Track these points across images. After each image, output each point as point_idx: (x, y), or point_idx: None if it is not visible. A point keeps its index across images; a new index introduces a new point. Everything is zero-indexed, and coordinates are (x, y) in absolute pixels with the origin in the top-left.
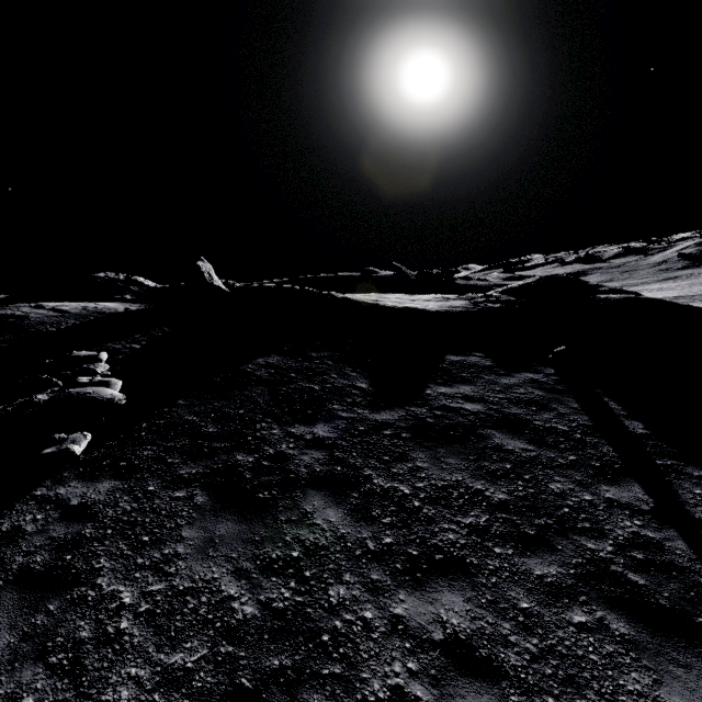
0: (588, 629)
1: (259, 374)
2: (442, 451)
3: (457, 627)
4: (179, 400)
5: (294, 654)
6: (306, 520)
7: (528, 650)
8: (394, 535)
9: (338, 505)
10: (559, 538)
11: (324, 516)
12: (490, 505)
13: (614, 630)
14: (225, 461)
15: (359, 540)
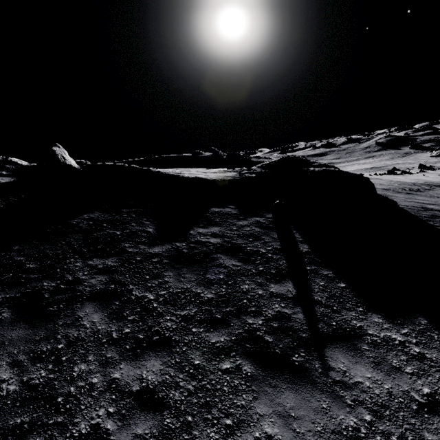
0: (229, 372)
1: (81, 225)
2: (185, 270)
3: (150, 381)
4: (14, 246)
5: (34, 413)
6: (77, 322)
7: (188, 390)
8: (132, 327)
9: (103, 310)
10: (234, 318)
11: (90, 318)
12: (201, 302)
13: (244, 370)
14: (34, 287)
15: (108, 332)
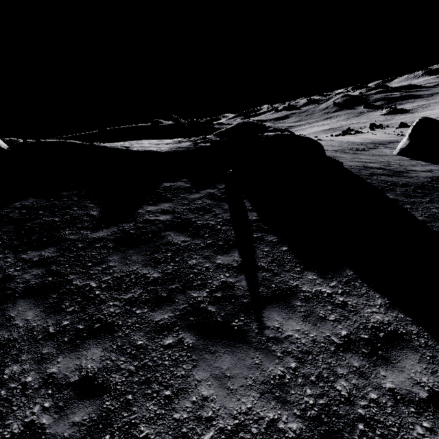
0: (171, 346)
1: (11, 215)
2: (131, 252)
3: (90, 369)
4: None
5: None
6: (7, 323)
7: (129, 370)
8: (71, 318)
9: (38, 306)
10: (180, 294)
11: (23, 317)
12: (147, 282)
13: (186, 343)
14: None
15: (44, 328)
